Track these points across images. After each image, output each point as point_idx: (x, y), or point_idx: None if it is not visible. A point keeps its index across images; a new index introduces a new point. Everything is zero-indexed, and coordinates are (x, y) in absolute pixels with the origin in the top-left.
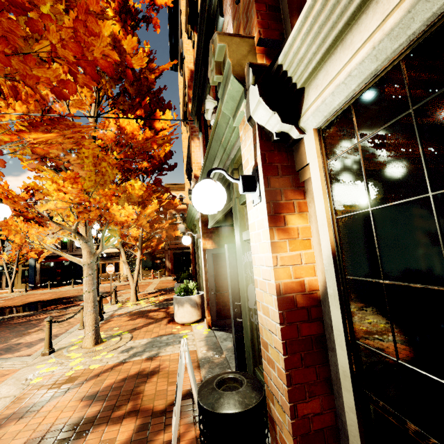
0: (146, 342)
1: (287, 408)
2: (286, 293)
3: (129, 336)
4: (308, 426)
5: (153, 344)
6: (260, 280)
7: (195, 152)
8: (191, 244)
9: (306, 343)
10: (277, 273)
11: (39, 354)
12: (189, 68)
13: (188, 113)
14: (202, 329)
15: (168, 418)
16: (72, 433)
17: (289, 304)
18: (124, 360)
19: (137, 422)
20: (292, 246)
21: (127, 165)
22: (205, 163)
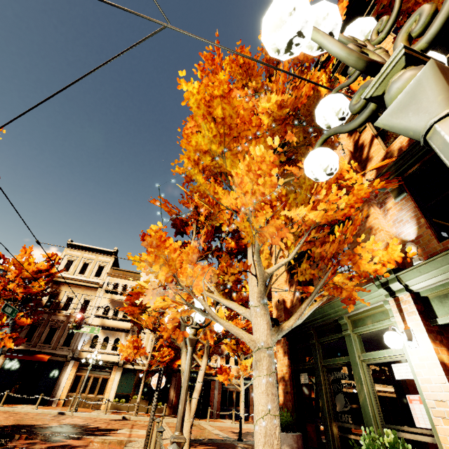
0: None
1: None
2: None
3: None
4: None
5: None
6: None
7: (379, 219)
8: (288, 361)
9: None
10: None
11: None
12: (348, 149)
13: None
14: None
15: None
16: None
17: None
18: None
19: None
20: None
21: None
22: None
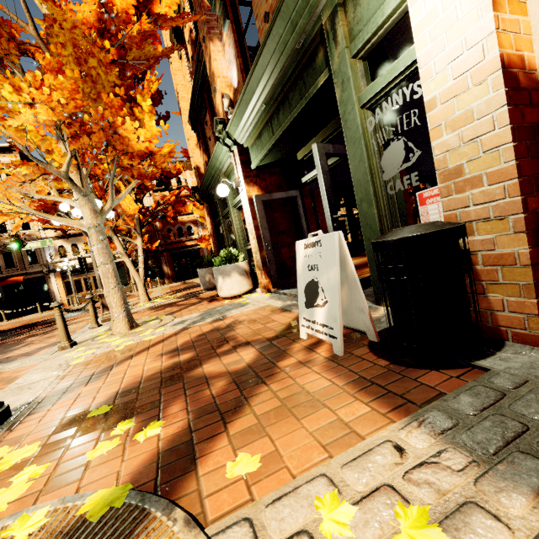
0: (199, 314)
1: (515, 206)
2: (510, 68)
3: (170, 316)
4: (536, 221)
5: (210, 313)
6: (446, 88)
7: (218, 60)
8: (210, 220)
9: (530, 132)
10: (500, 39)
11: (56, 350)
12: None
13: (195, 1)
14: (260, 295)
15: (290, 338)
16: (177, 372)
17: (513, 82)
18: (185, 327)
19: (255, 348)
20: (510, 7)
21: (114, 90)
22: (270, 29)
